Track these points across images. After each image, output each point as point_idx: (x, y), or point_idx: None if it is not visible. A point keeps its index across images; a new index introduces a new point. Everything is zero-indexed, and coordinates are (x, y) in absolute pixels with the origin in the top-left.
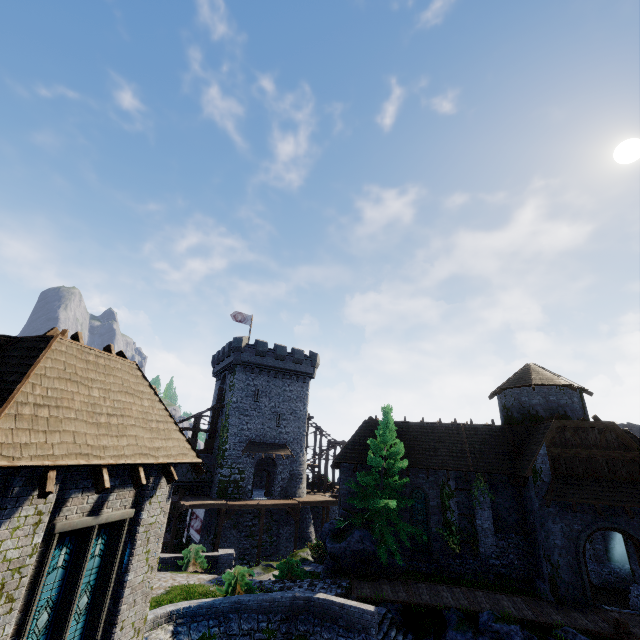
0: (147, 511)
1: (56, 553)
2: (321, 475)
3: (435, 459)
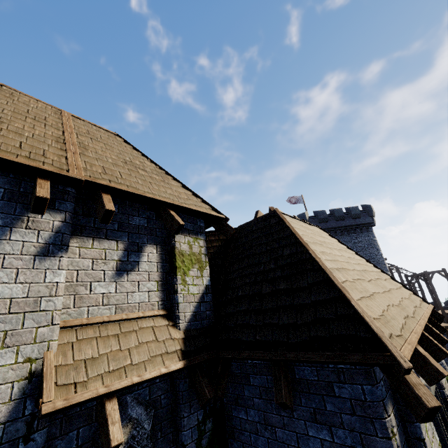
0: None
1: None
2: None
3: None
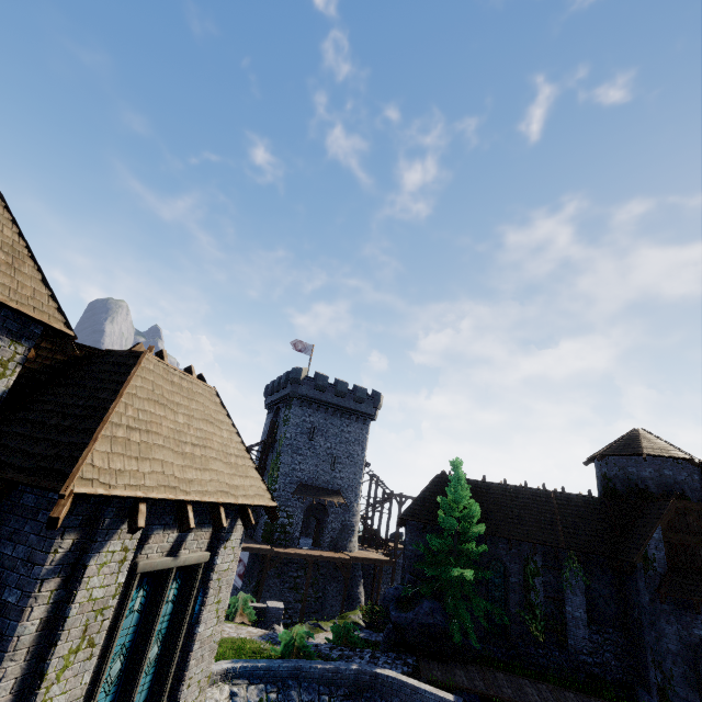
0: (221, 556)
1: (134, 595)
2: (374, 529)
3: (519, 528)
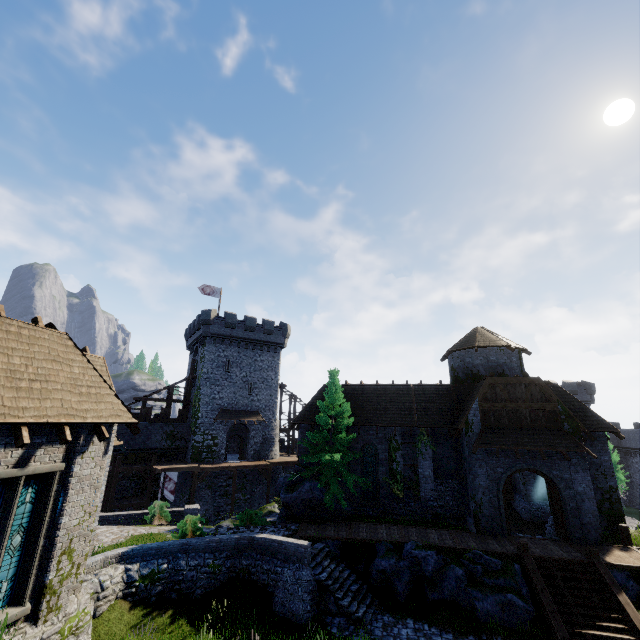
0: (79, 465)
1: None
2: (295, 439)
3: (385, 417)
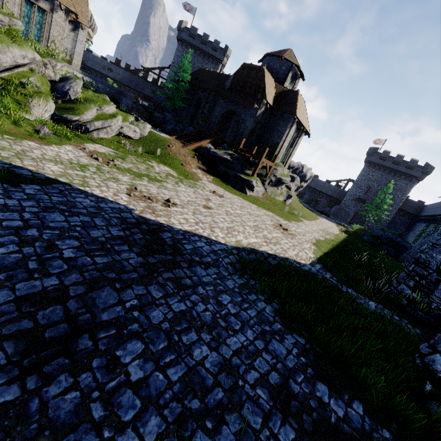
0: (55, 15)
1: (26, 5)
2: None
3: (210, 86)
